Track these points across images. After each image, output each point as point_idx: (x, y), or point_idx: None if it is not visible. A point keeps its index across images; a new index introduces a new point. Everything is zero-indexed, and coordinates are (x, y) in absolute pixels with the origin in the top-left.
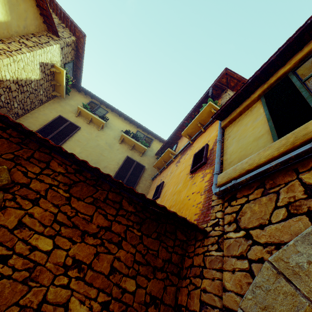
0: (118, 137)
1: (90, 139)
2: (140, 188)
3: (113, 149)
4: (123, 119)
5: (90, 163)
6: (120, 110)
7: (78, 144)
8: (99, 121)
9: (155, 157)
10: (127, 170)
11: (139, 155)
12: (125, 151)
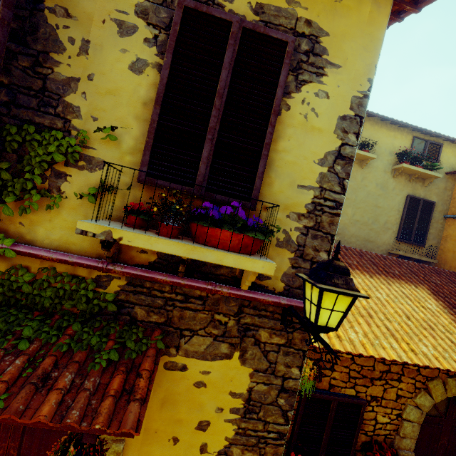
0: (388, 167)
1: (357, 188)
2: (431, 235)
3: (387, 191)
4: (387, 125)
5: (368, 224)
6: (391, 118)
7: (347, 203)
8: (365, 156)
9: (446, 178)
10: (413, 217)
11: (423, 185)
12: (402, 188)
